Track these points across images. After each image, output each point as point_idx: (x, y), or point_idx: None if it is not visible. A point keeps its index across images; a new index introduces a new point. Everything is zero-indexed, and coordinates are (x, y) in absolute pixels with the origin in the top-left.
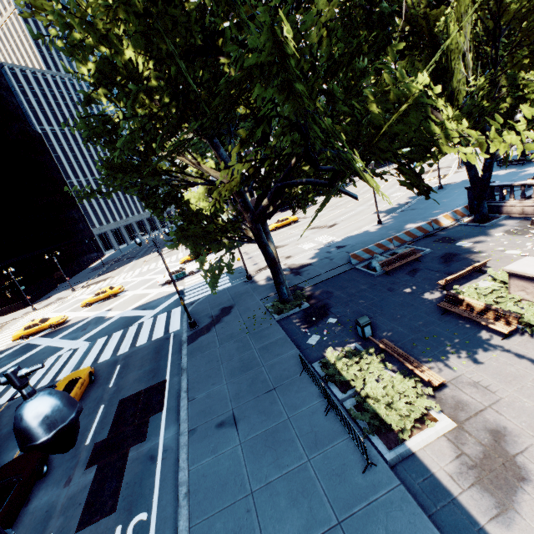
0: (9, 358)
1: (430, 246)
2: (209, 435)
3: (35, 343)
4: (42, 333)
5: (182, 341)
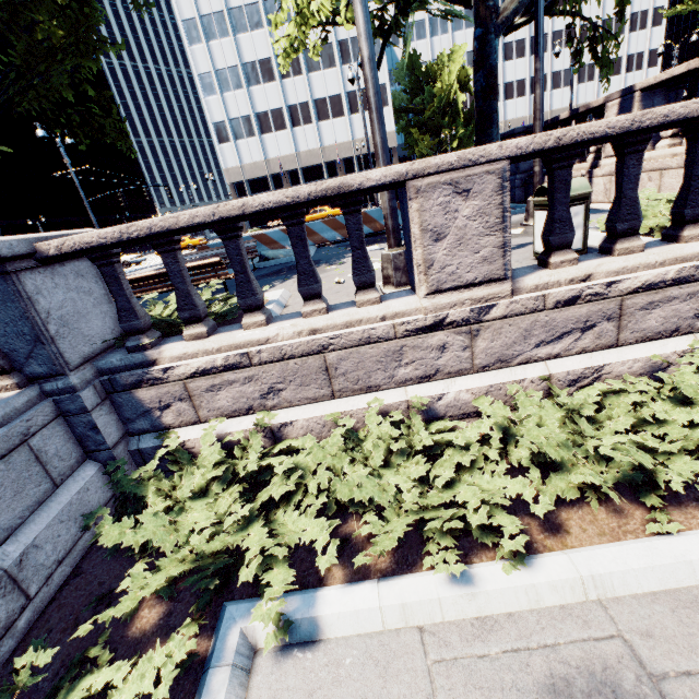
0: None
1: (330, 250)
2: None
3: None
4: None
5: None
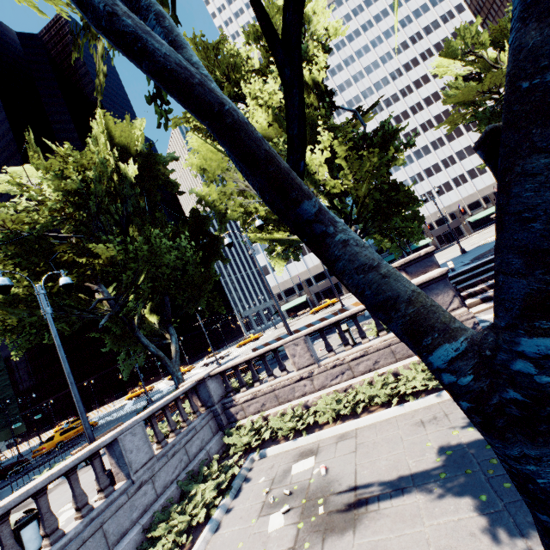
0: (112, 411)
1: None
2: (43, 468)
3: (128, 403)
4: (139, 397)
5: (131, 412)
